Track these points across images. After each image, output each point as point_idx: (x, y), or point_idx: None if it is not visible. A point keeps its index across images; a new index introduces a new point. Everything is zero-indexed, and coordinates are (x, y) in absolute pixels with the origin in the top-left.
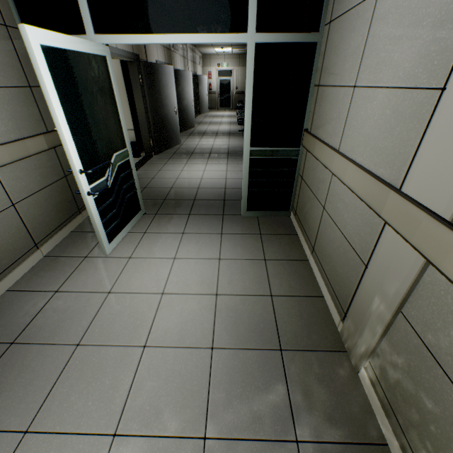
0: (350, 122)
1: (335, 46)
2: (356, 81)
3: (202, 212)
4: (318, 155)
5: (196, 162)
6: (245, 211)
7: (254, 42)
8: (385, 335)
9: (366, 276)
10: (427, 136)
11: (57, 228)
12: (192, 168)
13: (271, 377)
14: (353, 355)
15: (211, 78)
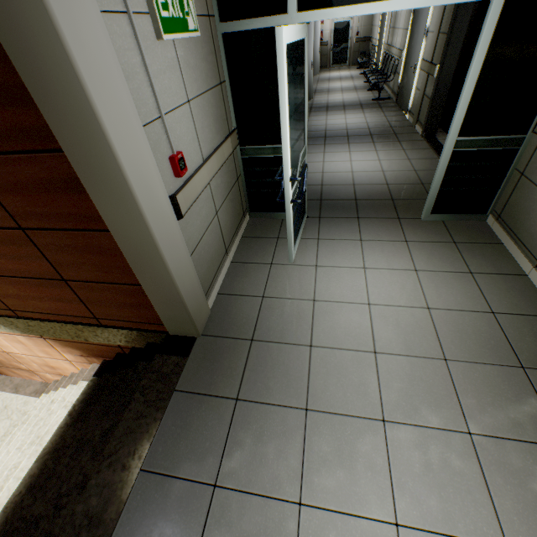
0: None
1: None
2: None
3: (371, 215)
4: None
5: (335, 150)
6: (428, 215)
7: None
8: None
9: None
10: None
11: (234, 234)
12: (335, 159)
13: (520, 391)
14: None
15: (323, 22)
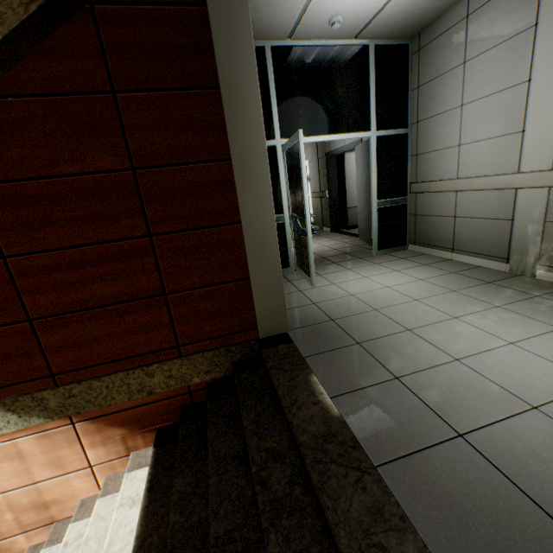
0: (462, 162)
1: (428, 132)
2: (459, 143)
3: (342, 260)
4: (438, 189)
5: None
6: (377, 251)
7: (375, 136)
8: (542, 241)
9: (515, 223)
10: (524, 148)
11: None
12: None
13: (498, 289)
14: (527, 271)
15: None
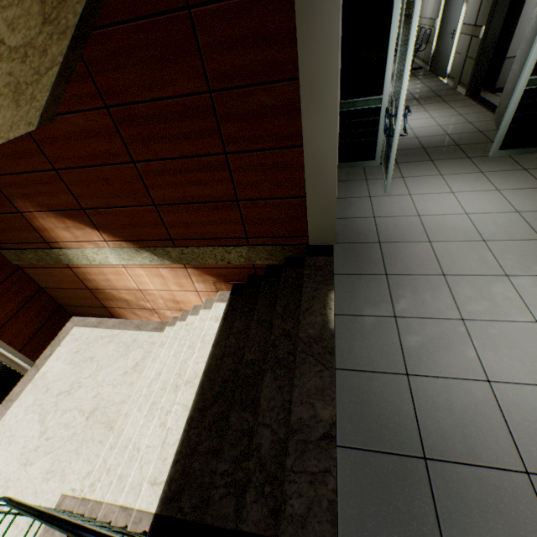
0: None
1: None
2: None
3: (443, 158)
4: None
5: None
6: (496, 151)
7: None
8: None
9: None
10: None
11: None
12: None
13: None
14: None
15: None
